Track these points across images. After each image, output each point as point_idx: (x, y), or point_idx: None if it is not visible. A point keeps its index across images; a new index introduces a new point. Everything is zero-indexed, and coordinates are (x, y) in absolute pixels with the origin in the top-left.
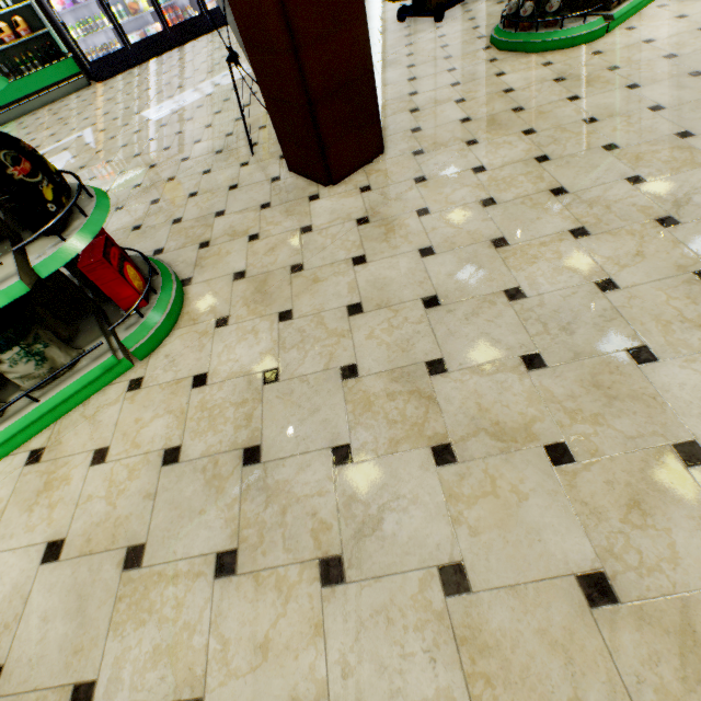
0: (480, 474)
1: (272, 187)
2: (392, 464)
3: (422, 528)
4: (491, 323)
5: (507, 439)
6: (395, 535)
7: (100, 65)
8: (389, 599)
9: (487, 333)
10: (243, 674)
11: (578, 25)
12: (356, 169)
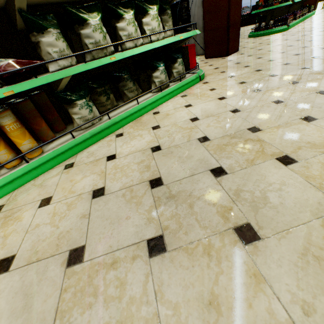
0: None
1: (203, 61)
2: None
3: None
4: (322, 51)
5: None
6: None
7: None
8: None
9: (323, 52)
10: None
11: (280, 27)
12: (233, 53)
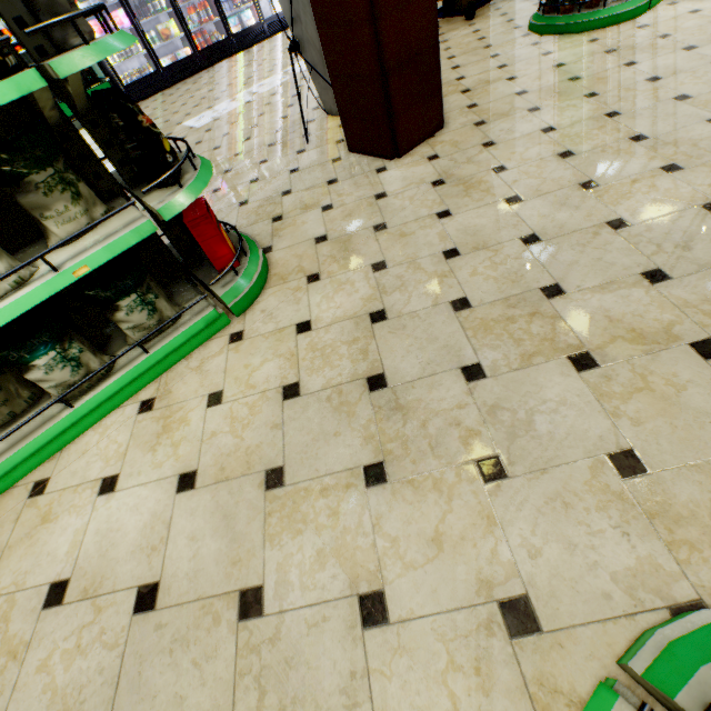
0: (627, 374)
1: (334, 167)
2: (530, 375)
3: (578, 424)
4: (600, 250)
5: (648, 342)
6: (551, 433)
7: (134, 88)
8: (561, 487)
9: (599, 258)
10: (421, 565)
11: (621, 3)
12: (419, 142)
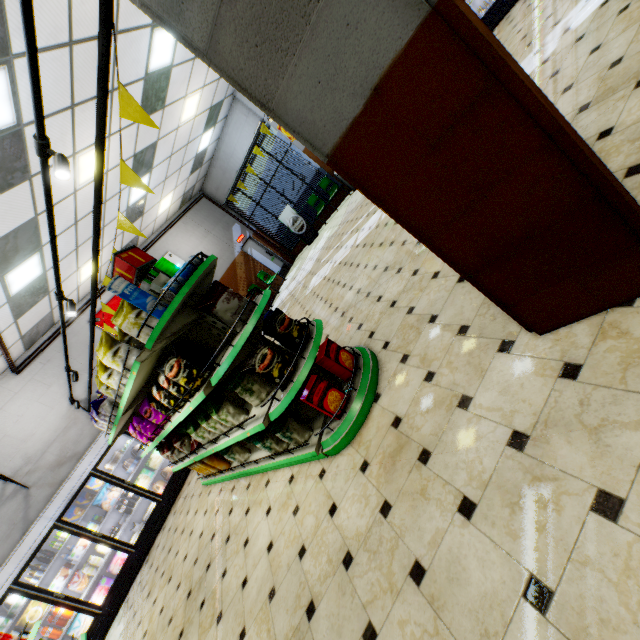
0: None
1: (485, 298)
2: None
3: None
4: None
5: None
6: None
7: None
8: None
9: None
10: None
11: None
12: (587, 313)
